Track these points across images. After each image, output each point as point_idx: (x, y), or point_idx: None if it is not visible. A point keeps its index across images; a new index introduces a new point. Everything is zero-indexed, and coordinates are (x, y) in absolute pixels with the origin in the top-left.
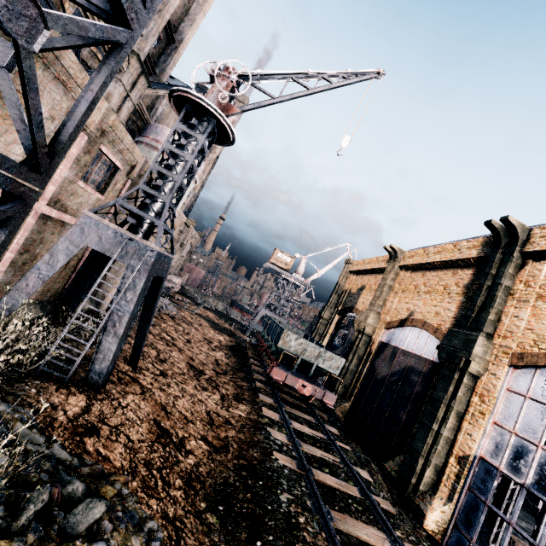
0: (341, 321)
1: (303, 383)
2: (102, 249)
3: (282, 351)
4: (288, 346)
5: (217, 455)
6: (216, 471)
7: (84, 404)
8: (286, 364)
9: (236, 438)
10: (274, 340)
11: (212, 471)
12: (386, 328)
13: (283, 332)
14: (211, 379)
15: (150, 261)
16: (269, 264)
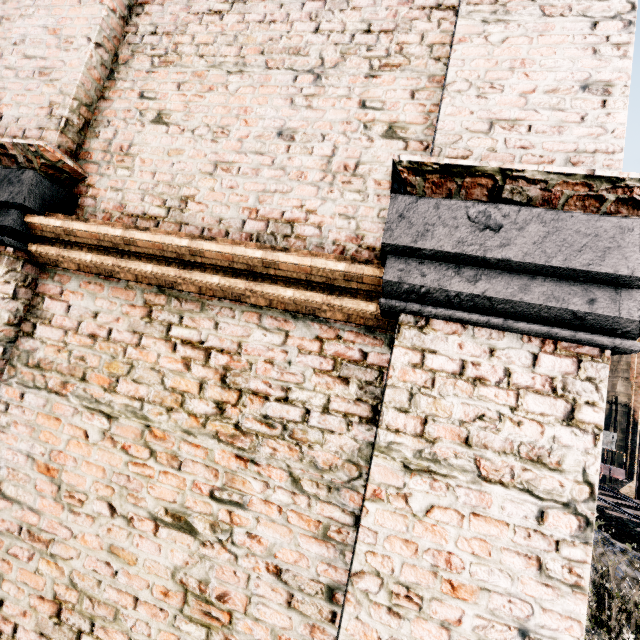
0: None
1: None
2: None
3: None
4: None
5: None
6: None
7: None
8: None
9: None
10: None
11: None
12: None
13: None
14: None
15: None
16: None
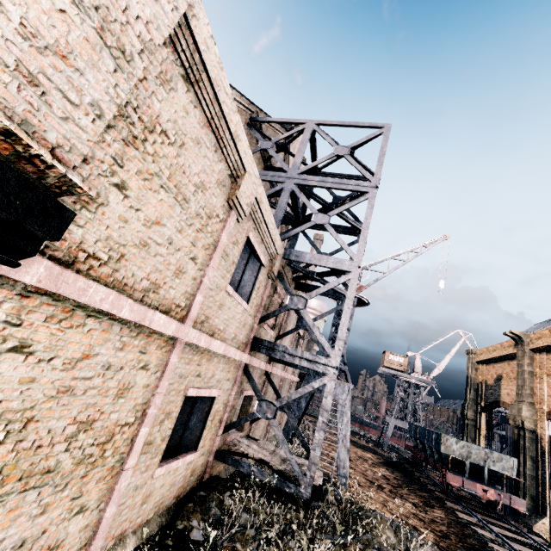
0: (490, 419)
1: (482, 487)
2: (321, 392)
3: (447, 457)
4: (451, 451)
5: (444, 539)
6: (451, 547)
7: (350, 496)
8: (455, 471)
9: (449, 531)
10: (434, 447)
11: (448, 546)
12: (549, 419)
13: (441, 436)
14: (392, 491)
15: (349, 394)
16: (383, 368)
